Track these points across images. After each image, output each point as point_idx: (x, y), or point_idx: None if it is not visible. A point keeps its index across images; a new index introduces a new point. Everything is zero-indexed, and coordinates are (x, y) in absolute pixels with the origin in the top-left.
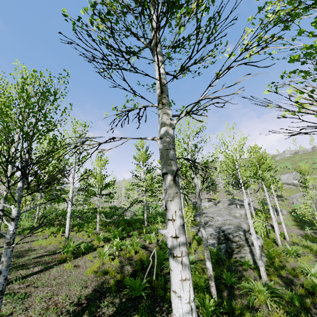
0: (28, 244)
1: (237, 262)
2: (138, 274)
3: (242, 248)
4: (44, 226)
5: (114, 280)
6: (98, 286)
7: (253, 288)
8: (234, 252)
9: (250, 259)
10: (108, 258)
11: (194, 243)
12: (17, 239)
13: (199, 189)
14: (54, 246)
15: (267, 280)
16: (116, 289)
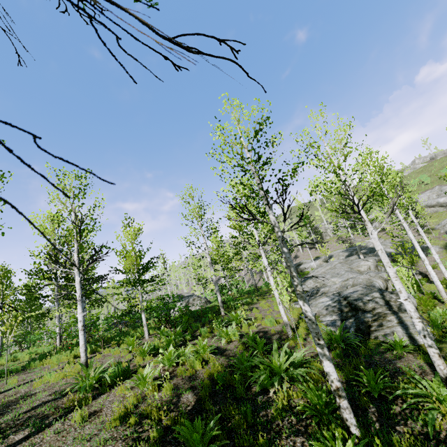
0: (28, 385)
1: (380, 345)
2: (206, 405)
3: (385, 320)
4: (64, 349)
5: (156, 431)
6: None
7: (425, 393)
8: (371, 329)
9: (403, 336)
10: (153, 385)
11: (302, 328)
12: (12, 380)
13: (282, 232)
14: (69, 381)
15: None
16: None
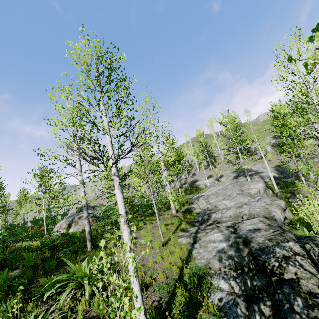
0: None
1: None
2: None
3: None
4: None
5: None
6: None
7: None
8: None
9: None
10: None
11: None
12: None
13: None
14: None
15: None
16: None
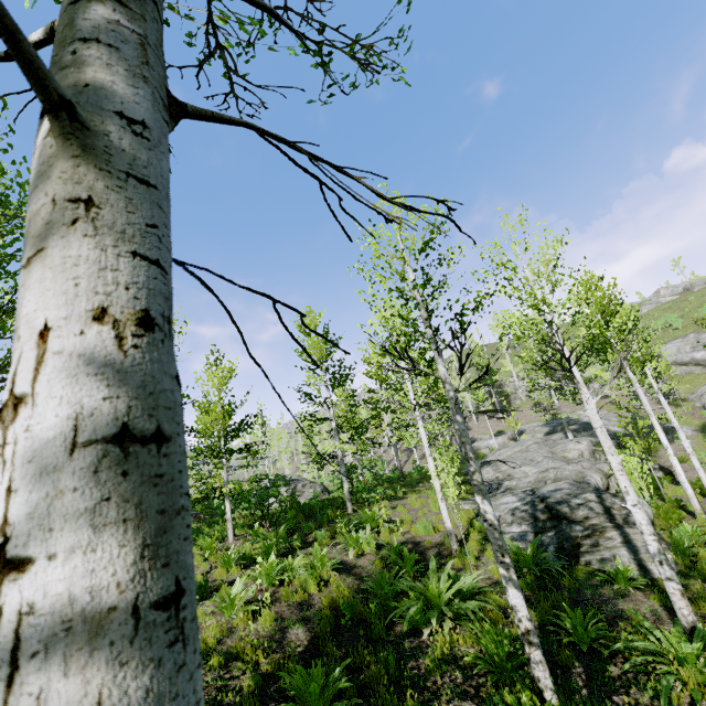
0: None
1: (593, 575)
2: (326, 647)
3: (602, 536)
4: None
5: (252, 679)
6: (205, 704)
7: (658, 650)
8: (580, 550)
9: (630, 563)
10: (245, 612)
11: (474, 541)
12: None
13: (456, 392)
14: None
15: (696, 620)
16: (258, 705)
